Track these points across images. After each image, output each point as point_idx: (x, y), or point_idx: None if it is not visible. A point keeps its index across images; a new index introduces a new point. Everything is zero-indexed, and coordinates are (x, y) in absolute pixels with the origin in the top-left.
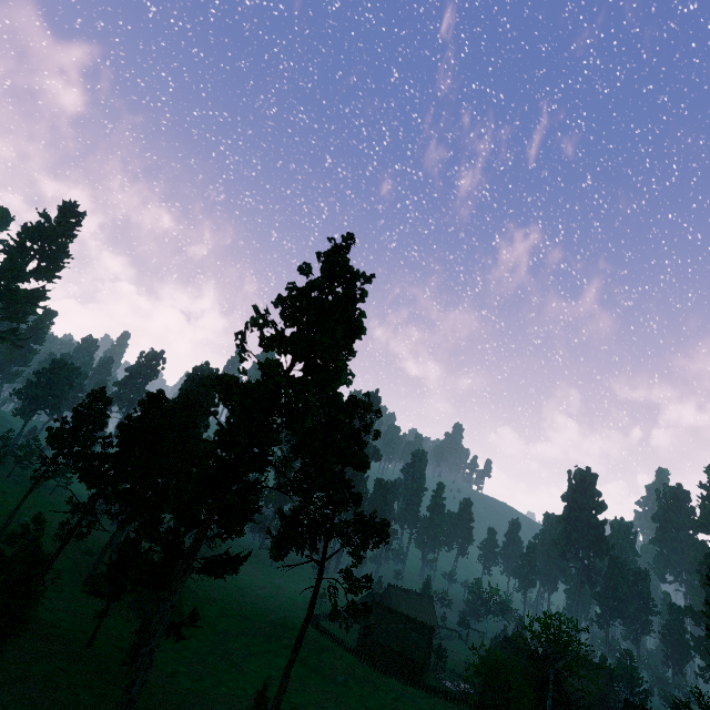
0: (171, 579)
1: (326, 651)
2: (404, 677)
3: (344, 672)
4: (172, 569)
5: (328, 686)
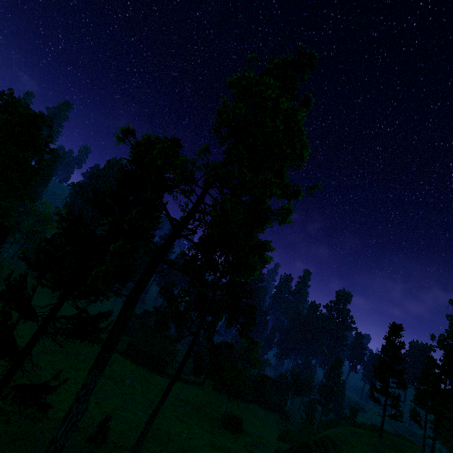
0: (13, 335)
1: (115, 362)
2: (163, 373)
3: (130, 377)
4: (15, 324)
5: (121, 389)
